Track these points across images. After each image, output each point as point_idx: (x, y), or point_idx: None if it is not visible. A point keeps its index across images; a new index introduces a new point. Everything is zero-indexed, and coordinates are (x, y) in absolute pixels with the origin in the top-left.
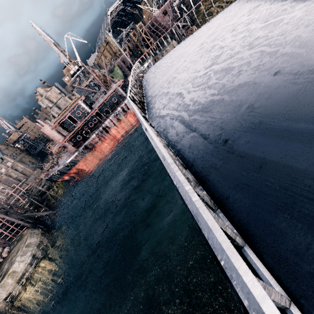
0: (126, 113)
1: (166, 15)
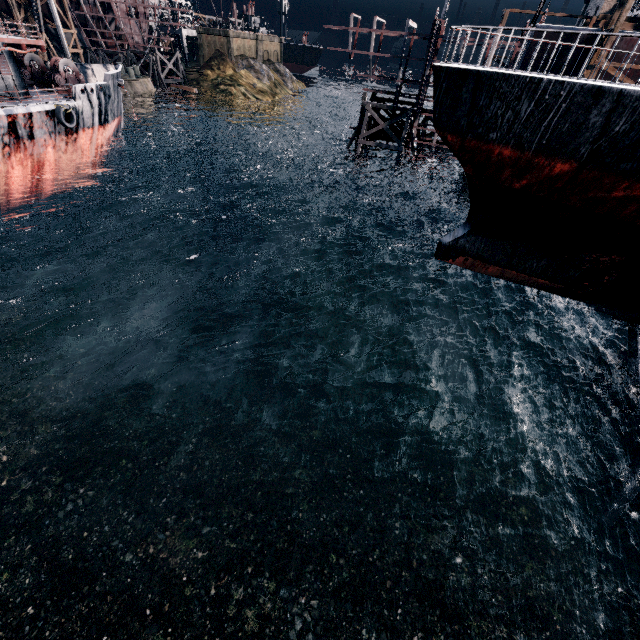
0: (18, 143)
1: (142, 19)
